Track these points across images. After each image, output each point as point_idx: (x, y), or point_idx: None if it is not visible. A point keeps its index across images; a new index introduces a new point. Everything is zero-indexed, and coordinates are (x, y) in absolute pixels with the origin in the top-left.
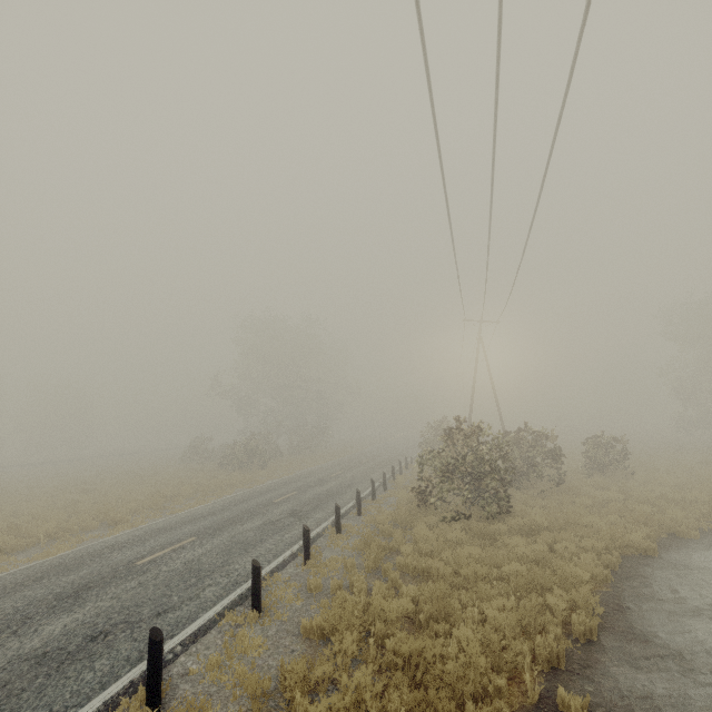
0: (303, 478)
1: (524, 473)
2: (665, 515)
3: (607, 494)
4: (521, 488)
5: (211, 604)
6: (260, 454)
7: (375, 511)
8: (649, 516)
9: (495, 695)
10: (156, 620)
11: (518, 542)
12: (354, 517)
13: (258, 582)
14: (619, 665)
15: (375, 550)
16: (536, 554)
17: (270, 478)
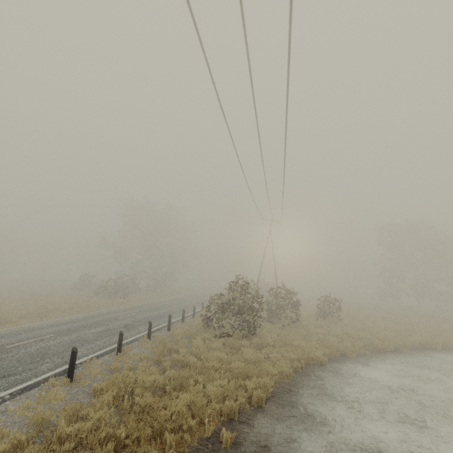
0: (145, 306)
1: (277, 314)
2: (342, 343)
3: (318, 330)
4: (274, 323)
5: (42, 373)
6: (124, 288)
7: (180, 328)
8: (331, 343)
9: (188, 431)
10: (0, 379)
11: (249, 351)
12: (164, 331)
13: (74, 361)
14: (268, 419)
15: (161, 349)
16: (255, 358)
17: (126, 304)
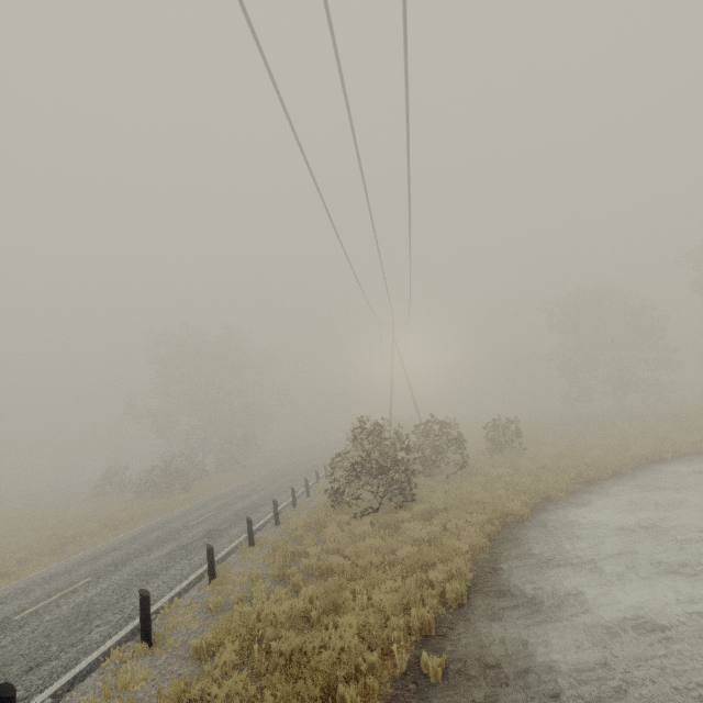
0: (226, 496)
1: (434, 461)
2: (541, 482)
3: (501, 471)
4: (432, 476)
5: (96, 646)
6: (182, 476)
7: (294, 518)
8: (527, 486)
9: (369, 672)
10: (25, 676)
11: (416, 526)
12: (272, 528)
13: (147, 612)
14: (480, 621)
15: (280, 557)
16: (429, 535)
17: (192, 501)
